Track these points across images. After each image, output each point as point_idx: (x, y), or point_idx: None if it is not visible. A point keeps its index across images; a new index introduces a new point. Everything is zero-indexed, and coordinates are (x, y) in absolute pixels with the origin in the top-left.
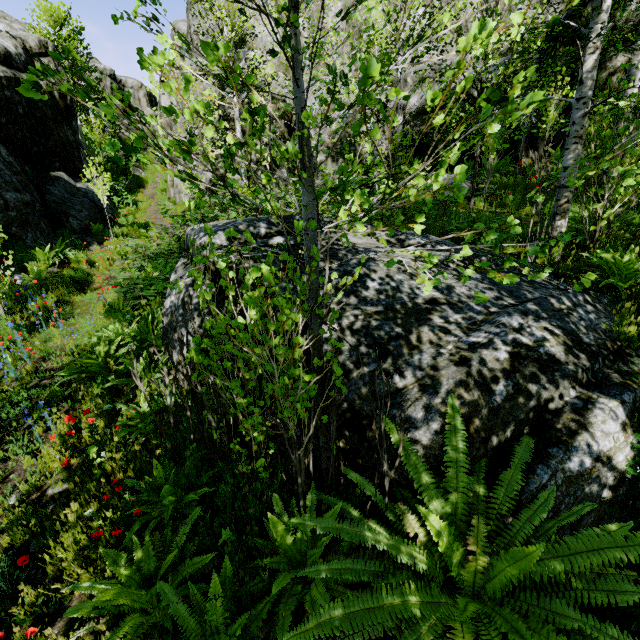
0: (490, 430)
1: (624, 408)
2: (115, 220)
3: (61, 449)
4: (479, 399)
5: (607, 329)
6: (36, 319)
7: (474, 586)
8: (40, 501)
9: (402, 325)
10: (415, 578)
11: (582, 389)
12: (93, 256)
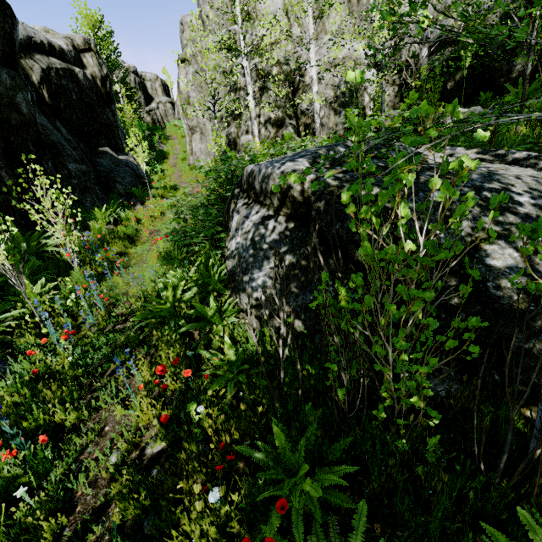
0: None
1: None
2: (150, 185)
3: (151, 400)
4: None
5: None
6: (102, 269)
7: None
8: (141, 462)
9: None
10: None
11: None
12: (138, 214)
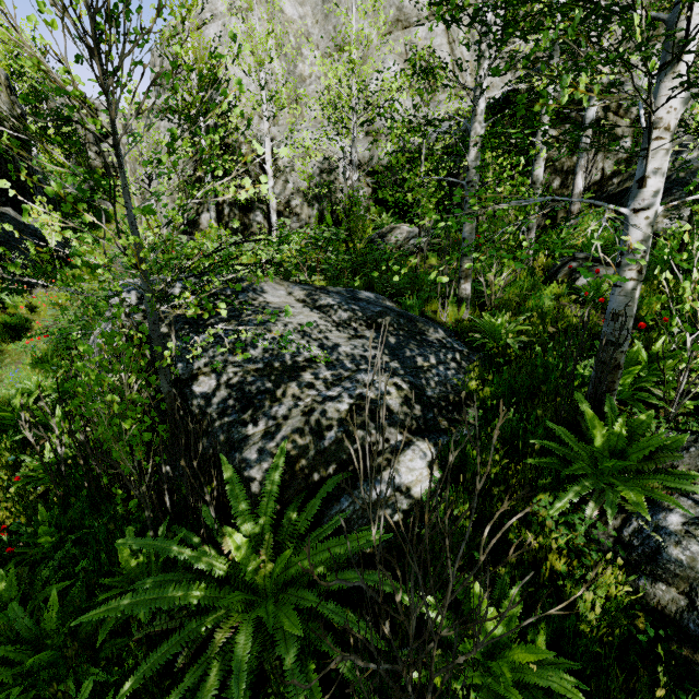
0: (314, 468)
1: (436, 449)
2: (68, 260)
3: None
4: (310, 443)
5: (458, 384)
6: None
7: (266, 588)
8: None
9: (274, 381)
10: (218, 584)
11: (409, 434)
12: (35, 300)
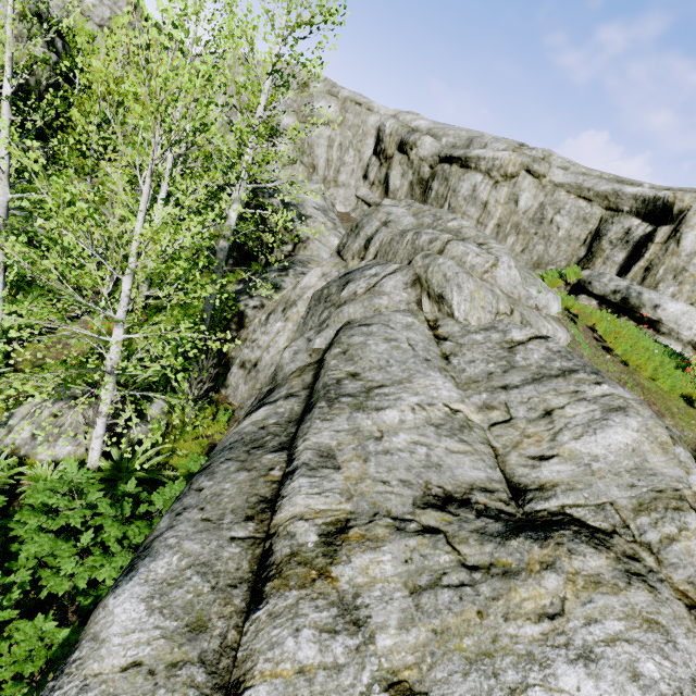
0: None
1: None
2: None
3: None
4: None
5: None
6: None
7: None
8: None
9: None
10: None
11: None
12: None
